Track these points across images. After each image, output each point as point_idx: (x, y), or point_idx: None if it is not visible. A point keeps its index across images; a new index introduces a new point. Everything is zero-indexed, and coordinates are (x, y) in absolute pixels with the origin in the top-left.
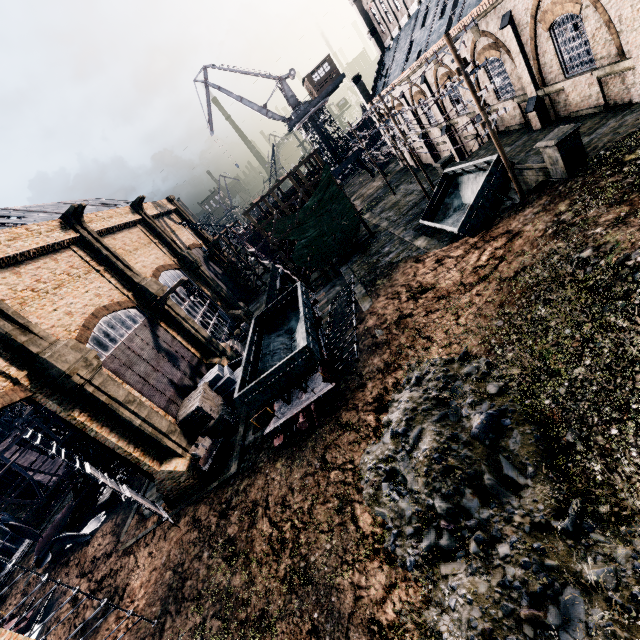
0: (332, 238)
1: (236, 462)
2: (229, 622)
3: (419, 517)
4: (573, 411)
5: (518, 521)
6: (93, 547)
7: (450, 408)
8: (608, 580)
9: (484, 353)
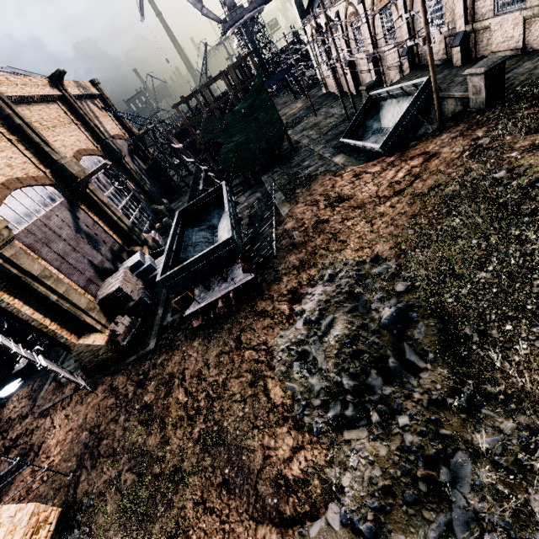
0: (257, 146)
1: (154, 340)
2: (143, 476)
3: (327, 392)
4: (473, 309)
5: (417, 397)
6: (8, 409)
7: (360, 302)
8: (496, 447)
9: (394, 257)
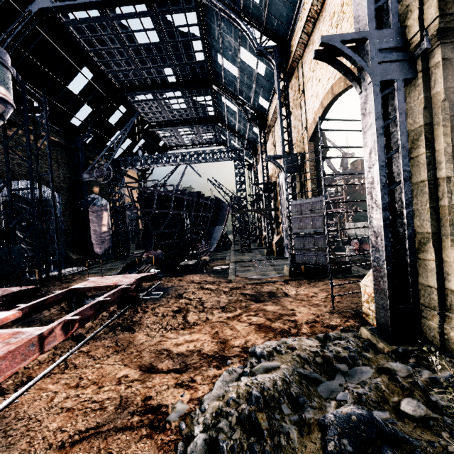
0: None
1: None
2: None
3: None
4: None
5: None
6: (194, 277)
7: None
8: None
9: None
